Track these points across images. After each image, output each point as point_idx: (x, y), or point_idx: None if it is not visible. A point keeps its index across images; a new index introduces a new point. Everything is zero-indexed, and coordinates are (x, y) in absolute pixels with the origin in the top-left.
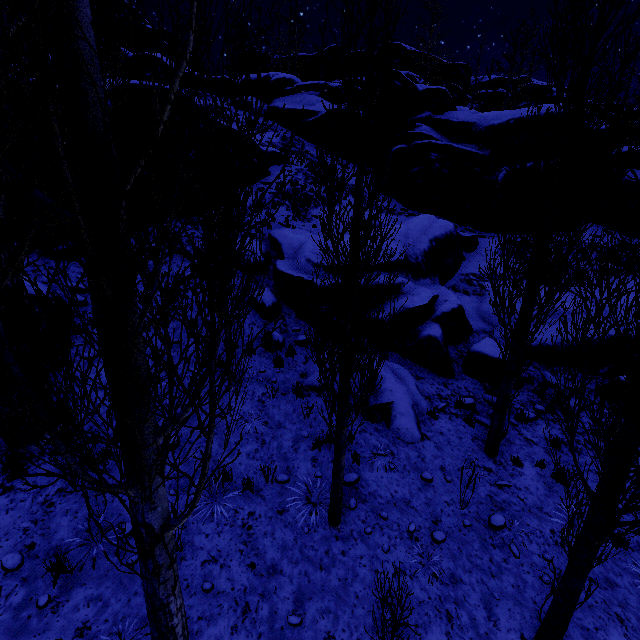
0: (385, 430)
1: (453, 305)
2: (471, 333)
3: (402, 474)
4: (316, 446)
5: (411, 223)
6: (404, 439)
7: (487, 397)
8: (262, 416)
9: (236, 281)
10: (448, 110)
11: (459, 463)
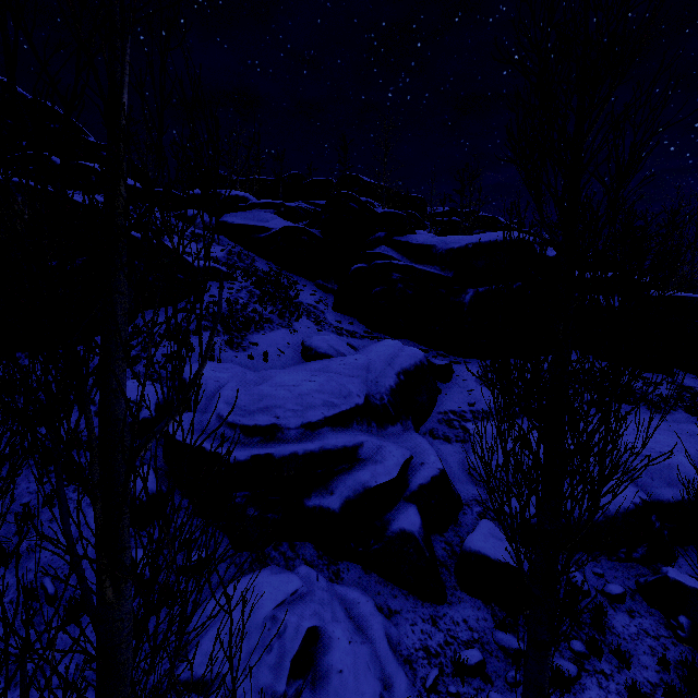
0: None
1: (432, 471)
2: (461, 507)
3: None
4: None
5: (373, 352)
6: None
7: (500, 639)
8: None
9: None
10: (407, 233)
11: None
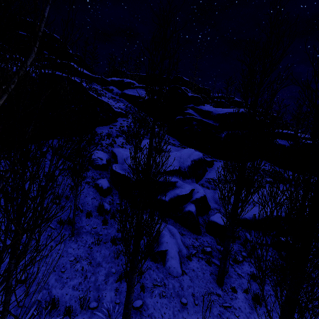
0: (162, 268)
1: (201, 194)
2: (210, 209)
3: (169, 299)
4: (119, 279)
5: (183, 152)
6: (172, 274)
7: (218, 247)
8: (89, 258)
9: (89, 173)
10: (201, 105)
11: (202, 291)
